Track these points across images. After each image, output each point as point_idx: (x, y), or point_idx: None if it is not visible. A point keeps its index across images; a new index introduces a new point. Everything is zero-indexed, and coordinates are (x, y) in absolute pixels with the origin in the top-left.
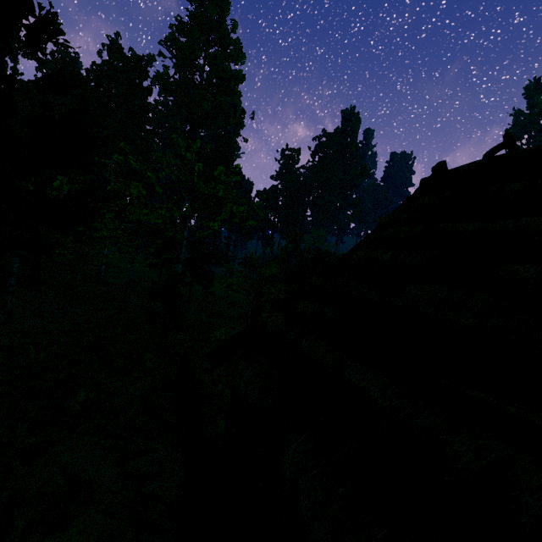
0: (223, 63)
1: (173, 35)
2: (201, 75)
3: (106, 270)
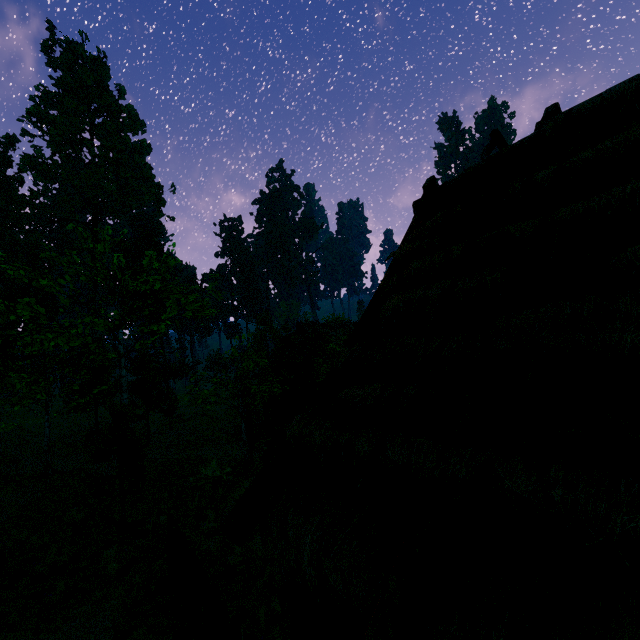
0: (117, 133)
1: (37, 107)
2: (91, 151)
3: (4, 438)
